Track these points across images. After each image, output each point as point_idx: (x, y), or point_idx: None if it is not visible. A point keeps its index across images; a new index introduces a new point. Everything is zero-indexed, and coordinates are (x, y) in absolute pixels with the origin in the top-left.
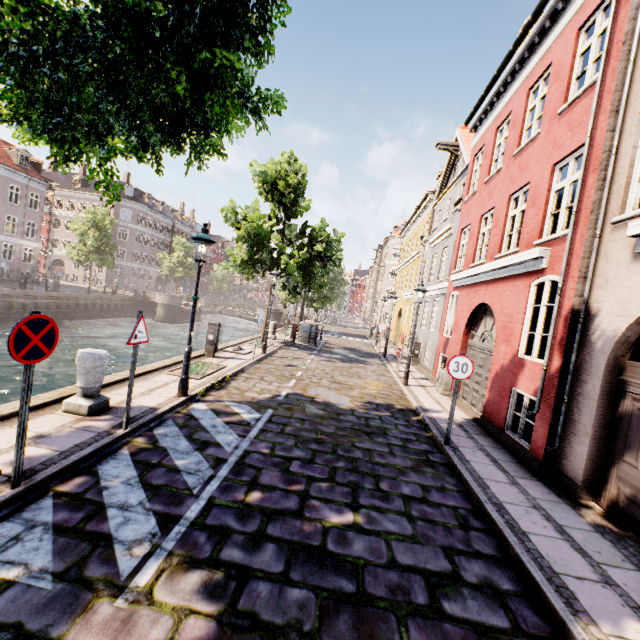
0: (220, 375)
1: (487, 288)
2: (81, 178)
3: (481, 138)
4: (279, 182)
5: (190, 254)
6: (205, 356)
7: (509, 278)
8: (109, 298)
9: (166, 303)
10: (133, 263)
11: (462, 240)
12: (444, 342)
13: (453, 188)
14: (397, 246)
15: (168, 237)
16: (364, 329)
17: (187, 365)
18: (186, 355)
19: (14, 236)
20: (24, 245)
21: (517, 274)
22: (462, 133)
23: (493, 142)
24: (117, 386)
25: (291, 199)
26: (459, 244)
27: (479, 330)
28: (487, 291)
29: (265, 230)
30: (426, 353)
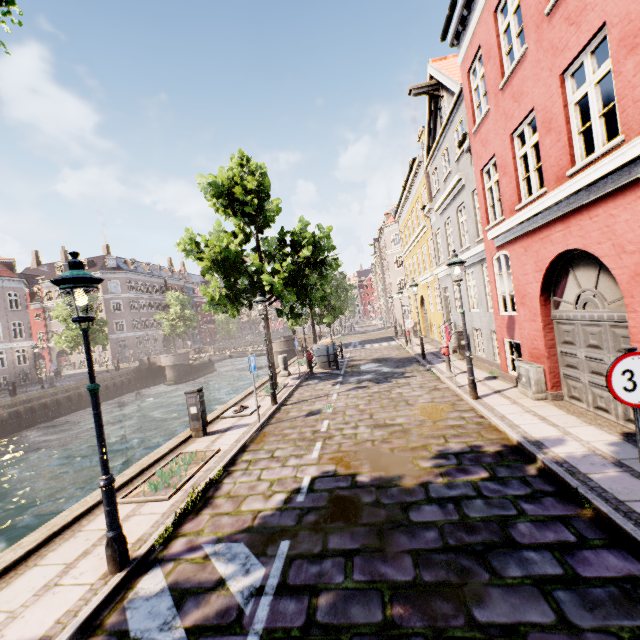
0: (206, 474)
1: (567, 226)
2: (63, 264)
3: (471, 42)
4: (234, 189)
5: (187, 306)
6: (193, 437)
7: (618, 192)
8: (112, 376)
9: (173, 364)
10: (135, 332)
11: (486, 183)
12: (506, 323)
13: (446, 133)
14: (394, 233)
15: (163, 296)
16: (386, 329)
17: (110, 511)
18: (103, 494)
19: (1, 342)
20: (15, 348)
21: (639, 177)
22: (436, 65)
23: (495, 31)
24: (6, 579)
25: (255, 205)
26: (484, 190)
27: (567, 293)
28: (569, 230)
29: (233, 251)
30: (476, 341)
